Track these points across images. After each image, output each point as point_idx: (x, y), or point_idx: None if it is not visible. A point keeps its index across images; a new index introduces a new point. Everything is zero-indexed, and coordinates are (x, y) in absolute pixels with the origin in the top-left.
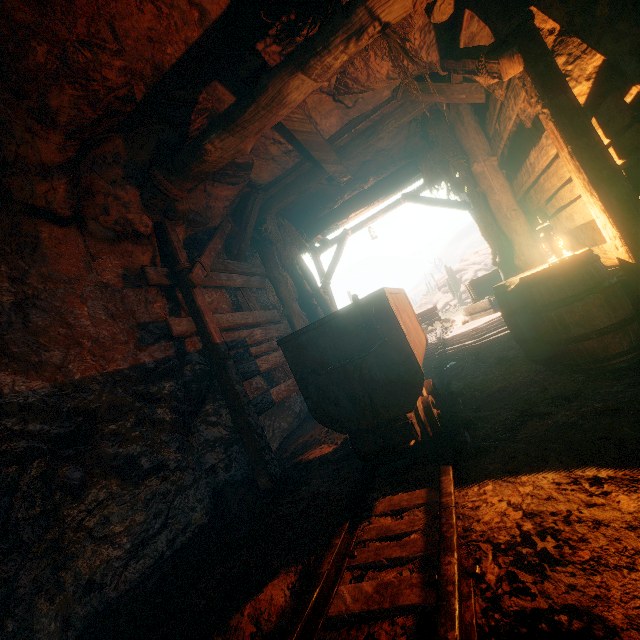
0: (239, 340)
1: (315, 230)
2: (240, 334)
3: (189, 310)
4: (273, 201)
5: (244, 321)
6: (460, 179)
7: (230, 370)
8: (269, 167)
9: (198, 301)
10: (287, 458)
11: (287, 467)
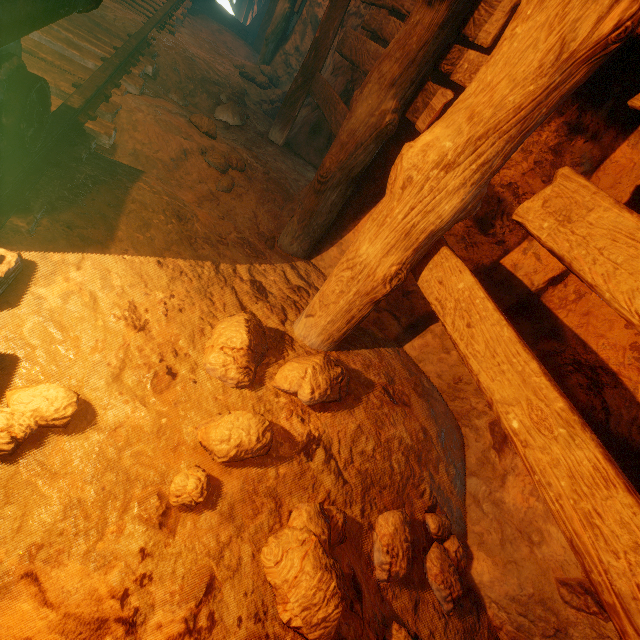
0: None
1: None
2: None
3: None
4: None
5: None
6: (239, 2)
7: None
8: None
9: None
10: None
11: None
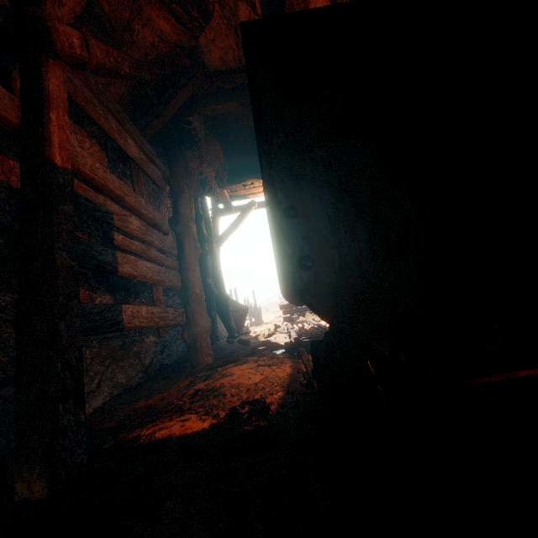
0: (101, 208)
1: (232, 178)
2: (107, 202)
3: (21, 87)
4: (210, 99)
5: (121, 193)
6: None
7: (59, 219)
8: (226, 41)
9: (49, 80)
10: (109, 429)
11: (103, 448)
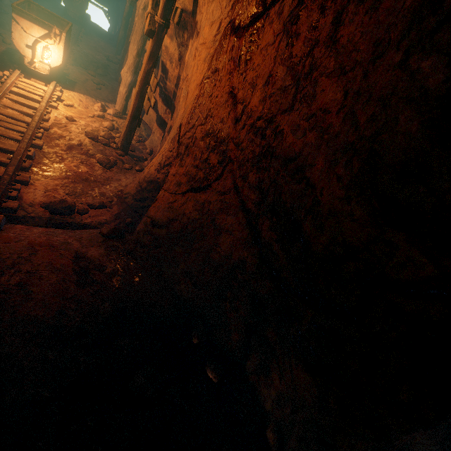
0: None
1: None
2: None
3: None
4: None
5: None
6: (111, 20)
7: None
8: None
9: None
10: None
11: None
